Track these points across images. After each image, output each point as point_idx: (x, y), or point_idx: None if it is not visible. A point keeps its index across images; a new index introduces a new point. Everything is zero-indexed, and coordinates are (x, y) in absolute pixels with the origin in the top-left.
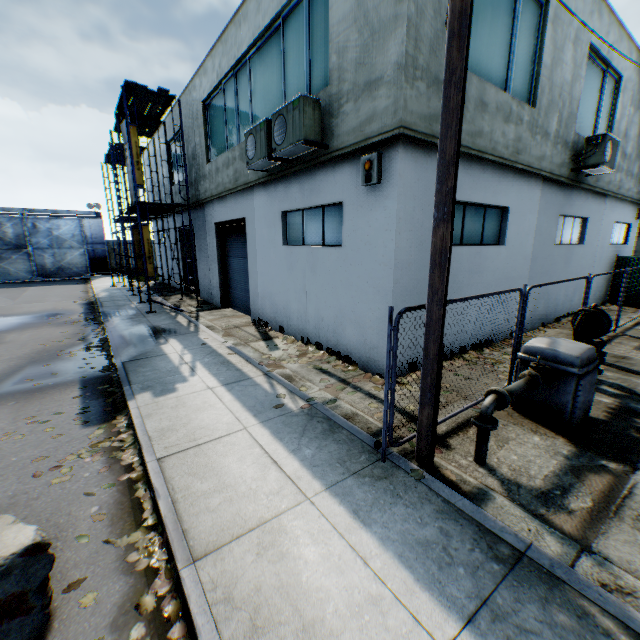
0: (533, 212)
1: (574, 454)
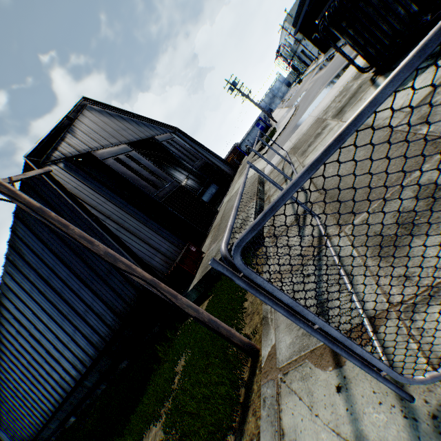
0: None
1: None
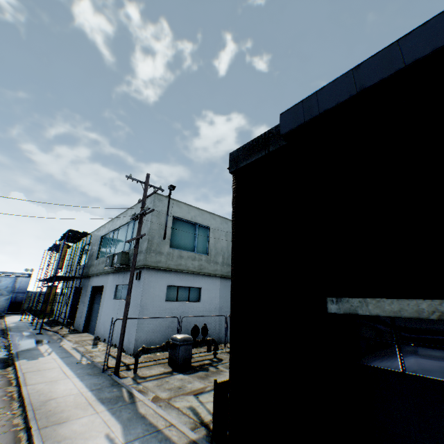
0: (217, 289)
1: (168, 371)
